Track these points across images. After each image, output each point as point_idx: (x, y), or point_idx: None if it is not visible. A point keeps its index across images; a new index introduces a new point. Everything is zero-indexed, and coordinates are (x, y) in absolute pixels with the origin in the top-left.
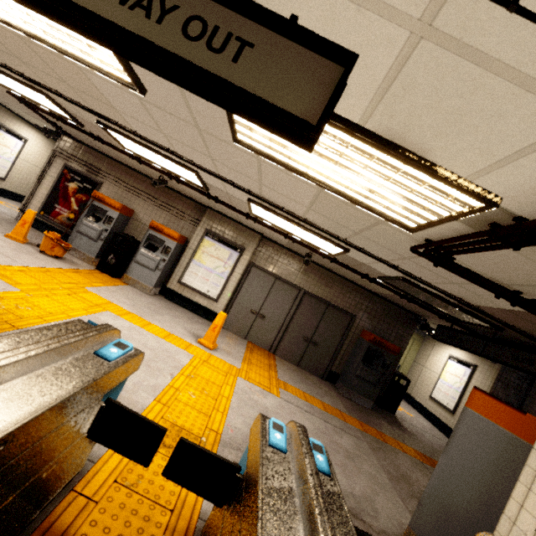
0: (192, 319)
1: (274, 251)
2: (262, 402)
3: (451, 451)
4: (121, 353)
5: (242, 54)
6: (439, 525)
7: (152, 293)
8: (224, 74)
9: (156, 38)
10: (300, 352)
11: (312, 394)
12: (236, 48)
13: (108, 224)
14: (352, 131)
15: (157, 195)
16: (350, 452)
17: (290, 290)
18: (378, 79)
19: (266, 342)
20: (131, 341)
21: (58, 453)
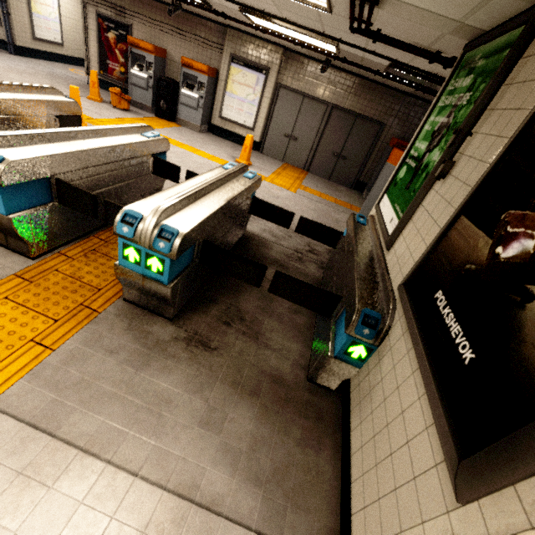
0: (235, 148)
1: (299, 65)
2: (277, 193)
3: (372, 193)
4: (153, 136)
5: None
6: None
7: (202, 131)
8: None
9: None
10: (330, 167)
11: (330, 195)
12: None
13: (150, 71)
14: None
15: (180, 25)
16: (339, 220)
17: (318, 107)
18: None
19: (300, 162)
20: (185, 159)
21: (141, 174)
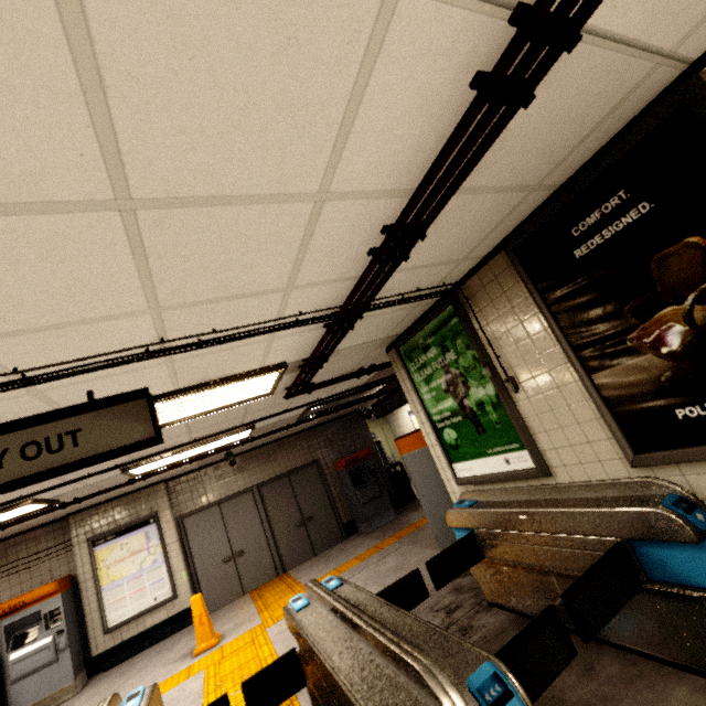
0: (164, 648)
1: (192, 483)
2: None
3: (419, 489)
4: (139, 698)
5: (77, 438)
6: (451, 537)
7: (79, 687)
8: (76, 457)
9: (6, 477)
10: (305, 541)
11: (344, 561)
12: (70, 438)
13: None
14: (174, 396)
15: None
16: (397, 565)
17: (242, 500)
18: (167, 377)
19: (267, 570)
20: None
21: None
